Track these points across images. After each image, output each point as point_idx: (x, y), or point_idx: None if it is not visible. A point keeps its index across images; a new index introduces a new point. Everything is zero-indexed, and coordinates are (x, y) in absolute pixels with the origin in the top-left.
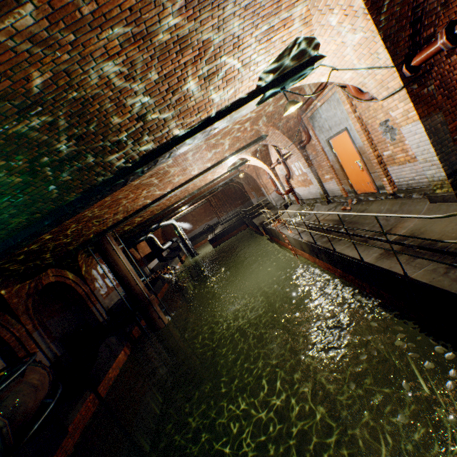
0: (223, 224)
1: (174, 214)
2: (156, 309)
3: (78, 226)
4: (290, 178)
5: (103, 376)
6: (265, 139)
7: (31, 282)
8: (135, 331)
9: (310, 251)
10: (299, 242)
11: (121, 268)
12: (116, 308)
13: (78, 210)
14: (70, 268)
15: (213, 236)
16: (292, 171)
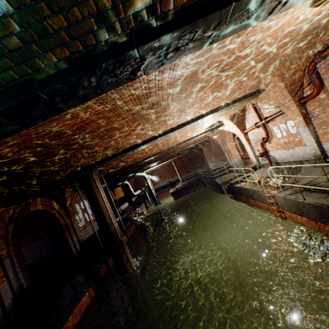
0: (183, 181)
1: (147, 168)
2: (126, 251)
3: (67, 154)
4: (266, 142)
5: (60, 326)
6: (258, 96)
7: (17, 207)
8: (102, 269)
9: (321, 216)
10: (297, 203)
11: (100, 205)
12: (89, 242)
13: (59, 101)
14: (57, 199)
15: (175, 190)
16: (272, 133)
